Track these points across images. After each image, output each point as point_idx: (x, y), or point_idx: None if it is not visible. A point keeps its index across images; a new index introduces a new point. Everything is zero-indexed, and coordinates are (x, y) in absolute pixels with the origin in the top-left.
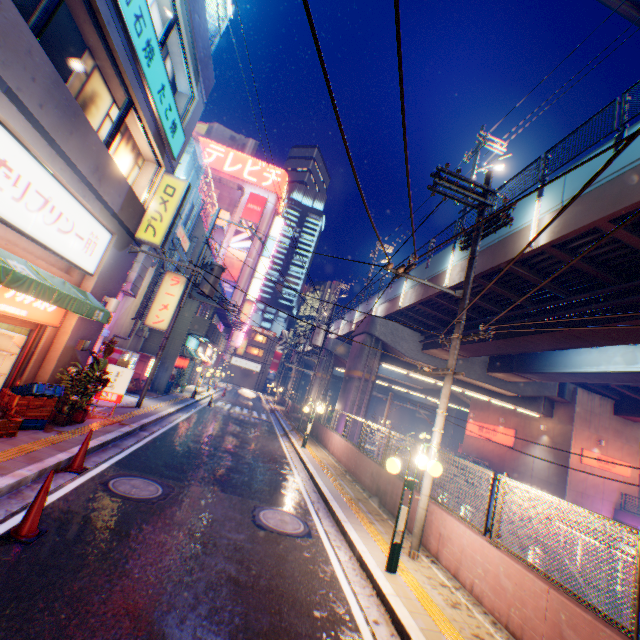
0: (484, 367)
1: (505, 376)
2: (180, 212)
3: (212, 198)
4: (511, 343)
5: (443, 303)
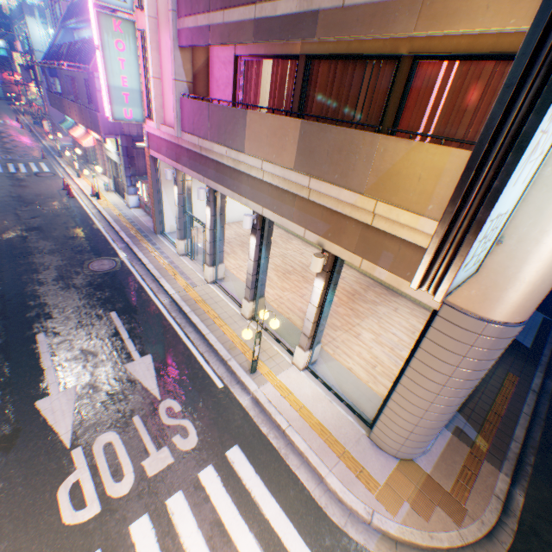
0: None
1: None
2: None
3: None
4: None
5: None
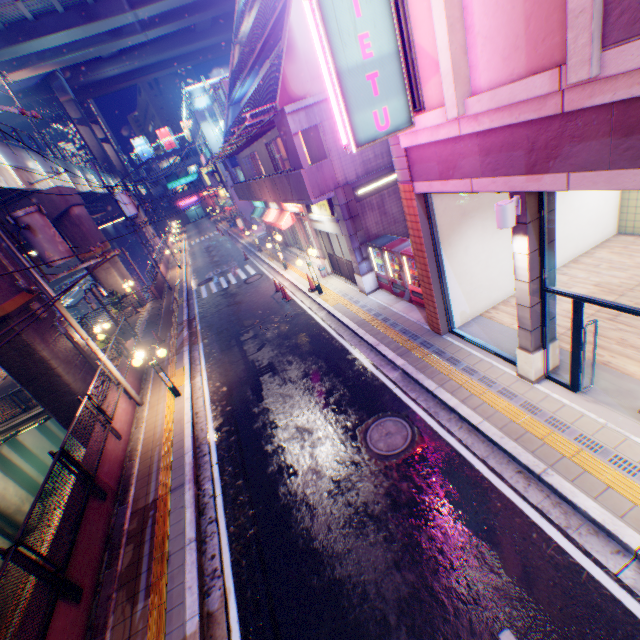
0: None
1: None
2: None
3: None
4: None
5: None
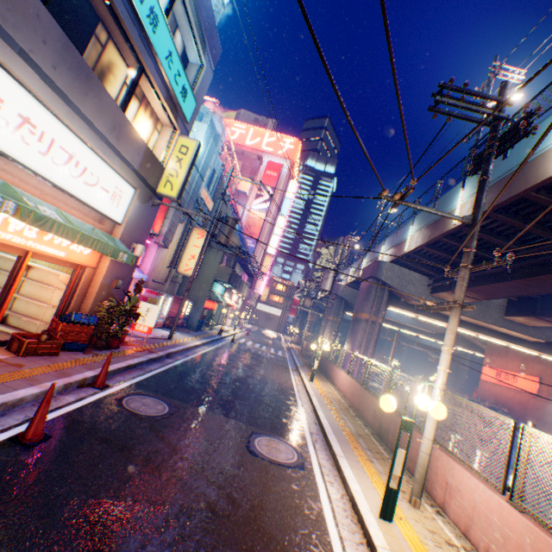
0: (501, 311)
1: (526, 320)
2: (202, 175)
3: (236, 169)
4: (534, 283)
5: (452, 244)
